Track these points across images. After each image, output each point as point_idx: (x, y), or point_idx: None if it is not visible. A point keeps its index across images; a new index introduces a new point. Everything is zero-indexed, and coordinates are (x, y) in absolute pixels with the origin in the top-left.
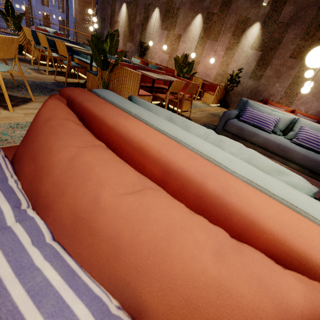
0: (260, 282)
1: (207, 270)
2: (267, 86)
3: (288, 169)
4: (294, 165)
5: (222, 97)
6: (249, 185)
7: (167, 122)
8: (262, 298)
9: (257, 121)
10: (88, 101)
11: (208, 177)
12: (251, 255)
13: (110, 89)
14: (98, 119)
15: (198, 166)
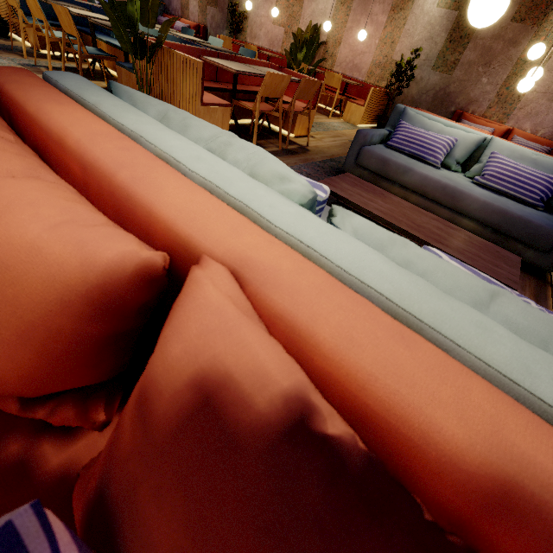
0: (79, 243)
1: (27, 234)
2: (466, 84)
3: (297, 175)
4: (469, 221)
5: (382, 110)
6: (207, 187)
7: (139, 115)
8: (72, 254)
9: (417, 146)
10: (12, 82)
11: (124, 168)
12: (99, 228)
13: (157, 95)
14: (19, 107)
15: (121, 156)
